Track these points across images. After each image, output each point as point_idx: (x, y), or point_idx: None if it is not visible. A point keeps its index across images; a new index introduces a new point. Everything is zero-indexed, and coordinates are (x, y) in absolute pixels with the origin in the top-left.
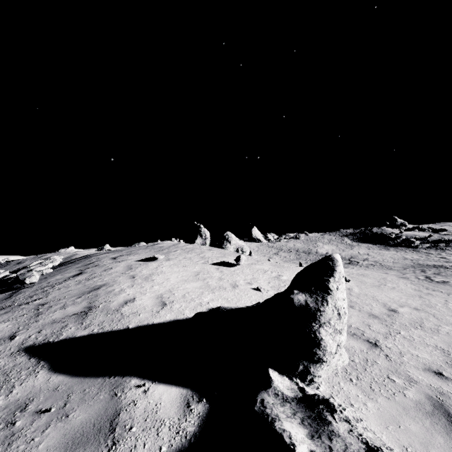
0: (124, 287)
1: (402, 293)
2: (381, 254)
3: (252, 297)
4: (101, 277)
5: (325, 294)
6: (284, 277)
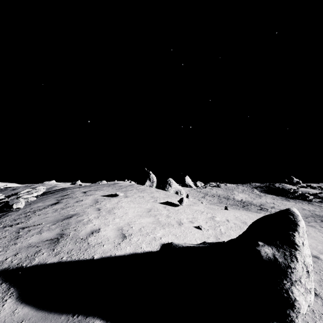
0: (91, 217)
1: (316, 240)
2: (284, 204)
3: (195, 235)
4: (73, 208)
5: (293, 250)
6: (217, 218)
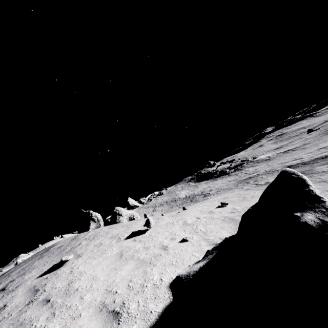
0: (41, 323)
1: None
2: (216, 184)
3: (188, 250)
4: None
5: (322, 203)
6: (189, 221)
